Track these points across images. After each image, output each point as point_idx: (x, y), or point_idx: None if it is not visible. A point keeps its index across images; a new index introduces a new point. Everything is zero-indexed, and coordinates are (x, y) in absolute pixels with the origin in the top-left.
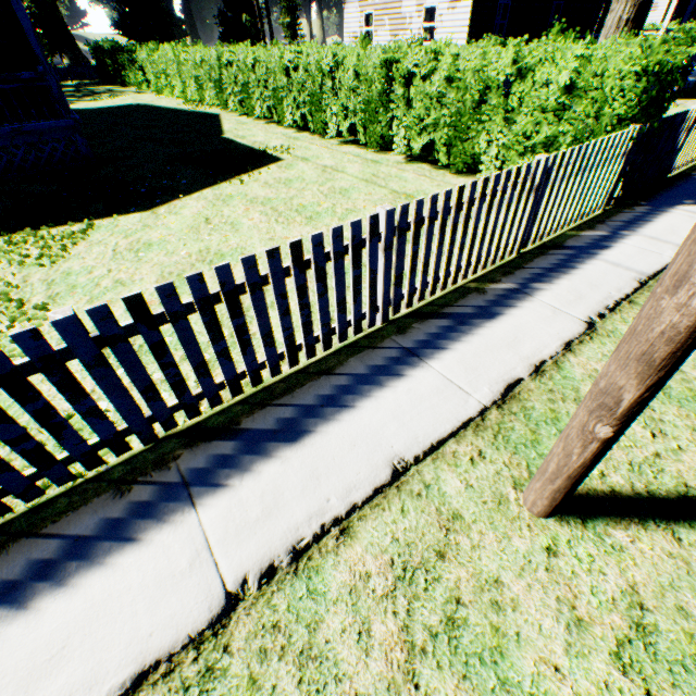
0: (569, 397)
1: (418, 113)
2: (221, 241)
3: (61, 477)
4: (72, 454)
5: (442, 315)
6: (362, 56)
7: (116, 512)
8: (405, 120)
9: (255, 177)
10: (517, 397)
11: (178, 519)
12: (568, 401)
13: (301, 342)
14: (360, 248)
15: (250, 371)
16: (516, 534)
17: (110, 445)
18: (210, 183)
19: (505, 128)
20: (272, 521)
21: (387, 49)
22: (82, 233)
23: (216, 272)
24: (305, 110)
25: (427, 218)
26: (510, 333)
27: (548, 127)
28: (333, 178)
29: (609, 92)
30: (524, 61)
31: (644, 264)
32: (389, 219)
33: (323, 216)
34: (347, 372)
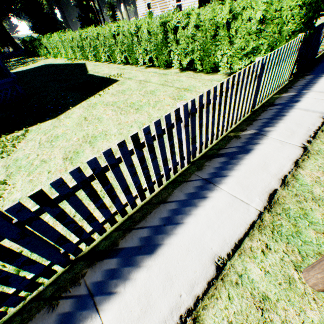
0: (308, 198)
1: (183, 46)
2: (93, 129)
3: (15, 302)
4: (18, 288)
5: (219, 155)
6: (150, 22)
7: (50, 323)
8: (176, 51)
9: (106, 92)
10: (277, 202)
11: (89, 323)
12: (308, 201)
13: (145, 186)
14: (171, 129)
15: (119, 210)
16: (307, 307)
17: (42, 275)
18: (84, 98)
19: (229, 47)
20: (148, 317)
21: (162, 16)
22: (22, 135)
23: (88, 164)
24: (125, 54)
25: (205, 104)
26: (261, 160)
27: (253, 42)
28: (145, 86)
29: (285, 18)
30: (235, 10)
31: (321, 107)
32: (185, 109)
33: (144, 107)
34: (174, 200)
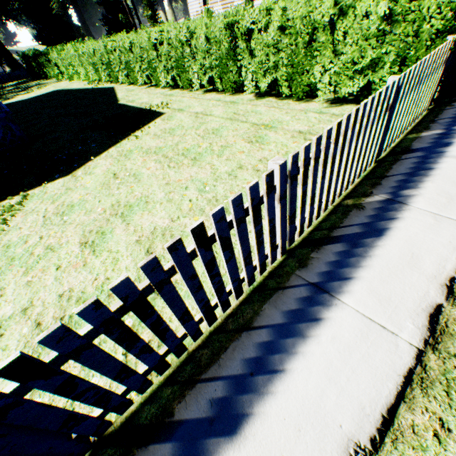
0: None
1: (260, 60)
2: (128, 193)
3: None
4: None
5: (333, 239)
6: (209, 23)
7: None
8: (250, 67)
9: (146, 131)
10: (446, 331)
11: None
12: None
13: (216, 301)
14: (259, 206)
15: (173, 348)
16: None
17: None
18: (113, 142)
19: (334, 59)
20: None
21: (228, 14)
22: (18, 204)
23: (114, 291)
24: (173, 73)
25: (313, 158)
26: (405, 249)
27: (372, 51)
28: (205, 122)
29: (426, 12)
30: (344, 0)
31: None
32: (282, 171)
33: (204, 156)
34: (265, 323)
